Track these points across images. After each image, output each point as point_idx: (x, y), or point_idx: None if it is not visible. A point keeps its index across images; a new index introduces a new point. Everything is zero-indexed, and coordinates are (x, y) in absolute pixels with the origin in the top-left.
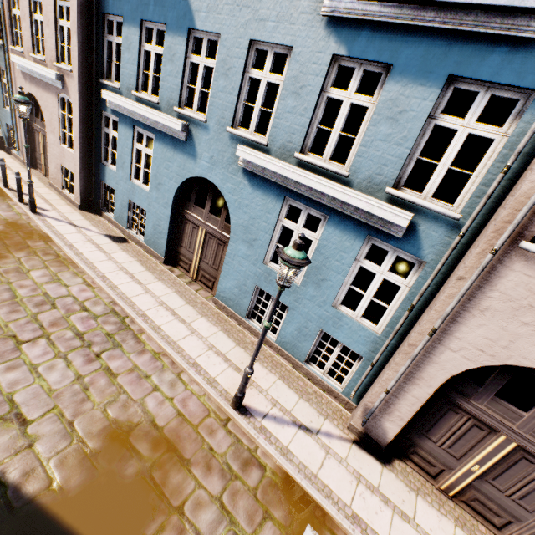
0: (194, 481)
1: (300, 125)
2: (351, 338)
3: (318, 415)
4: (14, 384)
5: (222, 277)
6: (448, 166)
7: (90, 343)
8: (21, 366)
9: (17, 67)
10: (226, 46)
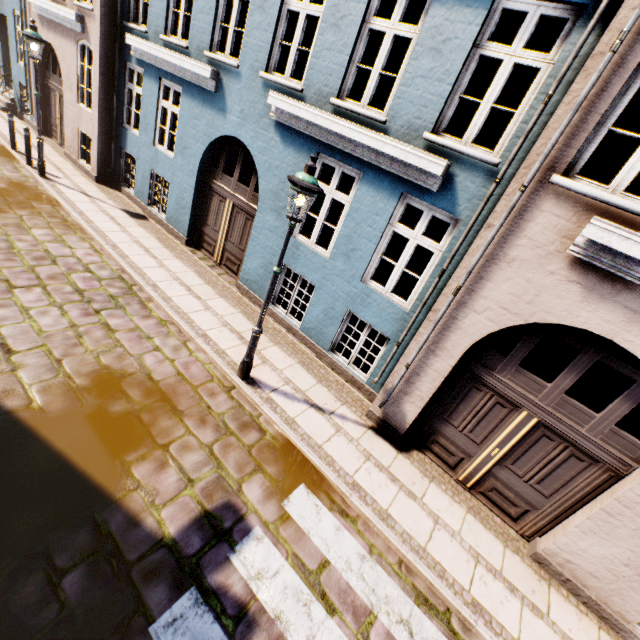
0: (185, 429)
1: (338, 65)
2: (379, 318)
3: (335, 400)
4: (2, 319)
5: (247, 255)
6: (491, 105)
7: (90, 300)
8: (11, 306)
9: (34, 9)
10: None
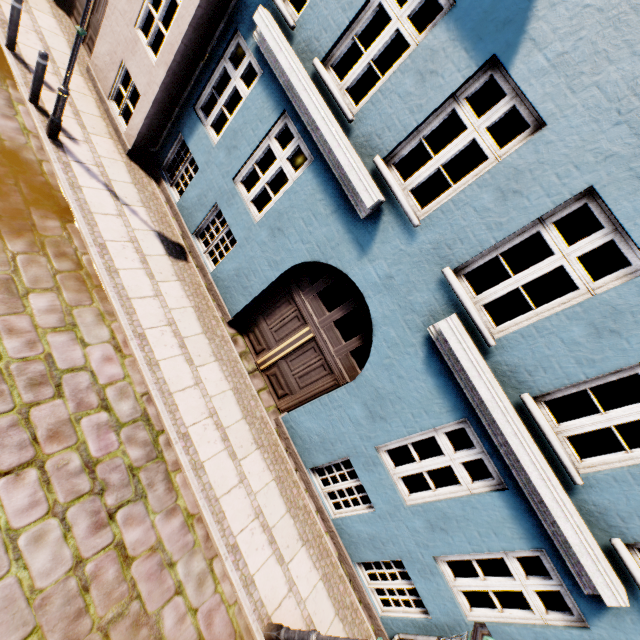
0: None
1: (564, 371)
2: (431, 597)
3: None
4: None
5: (306, 410)
6: None
7: (103, 487)
8: None
9: None
10: (541, 154)
